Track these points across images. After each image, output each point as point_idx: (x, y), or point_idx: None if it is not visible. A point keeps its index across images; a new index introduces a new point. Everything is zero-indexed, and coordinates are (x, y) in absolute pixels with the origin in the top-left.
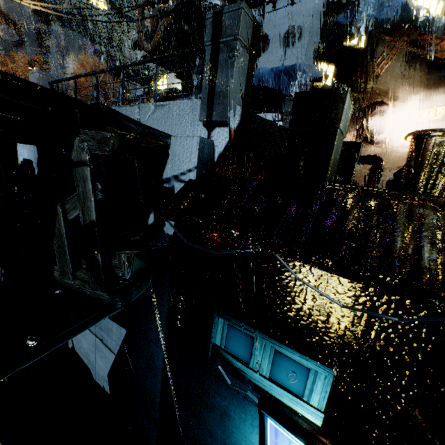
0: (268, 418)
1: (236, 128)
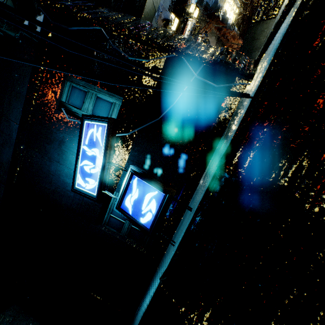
0: (86, 121)
1: None
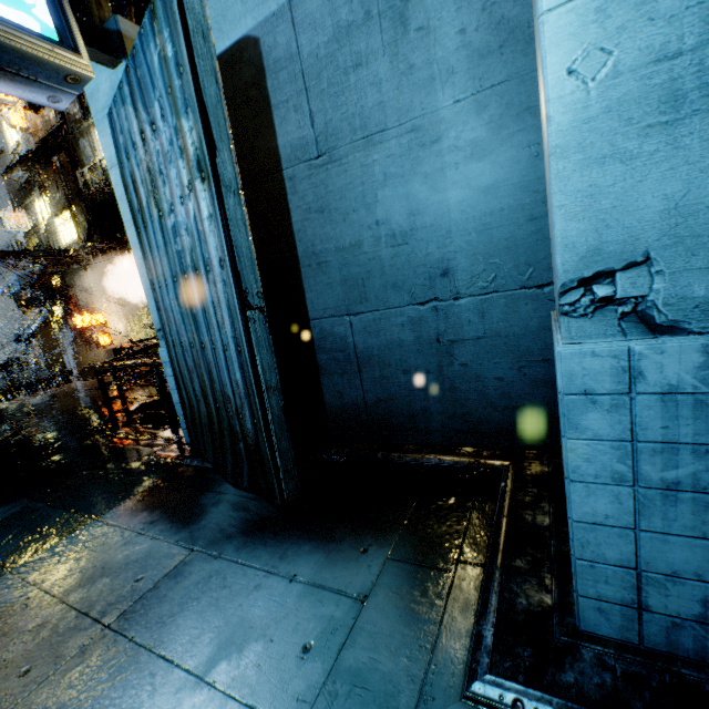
0: None
1: None
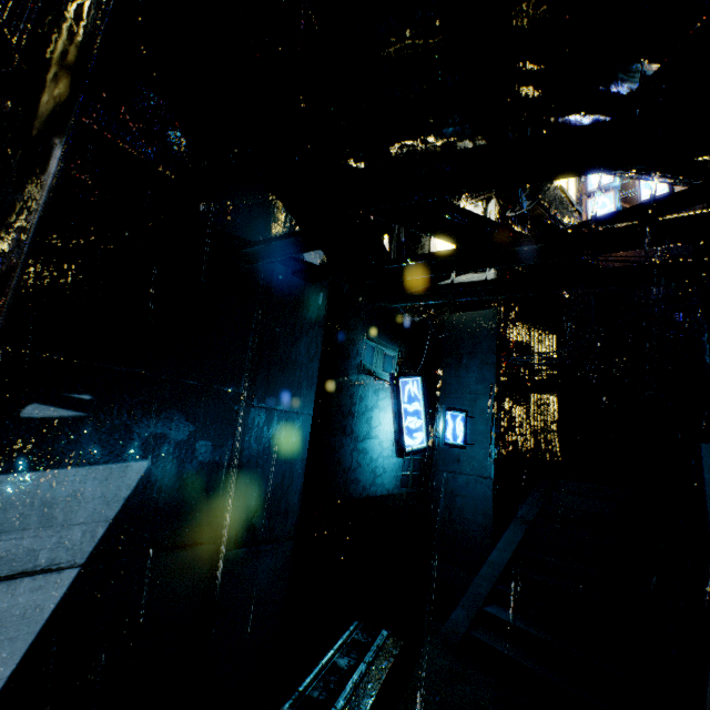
0: (400, 379)
1: None
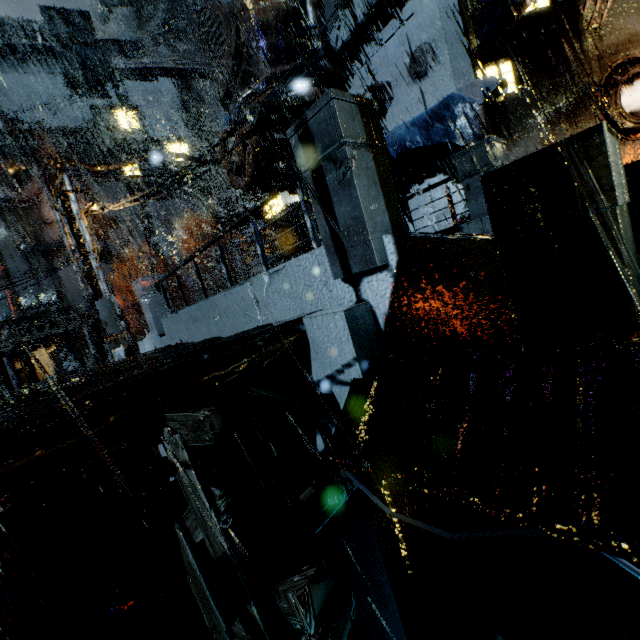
0: None
1: (395, 269)
